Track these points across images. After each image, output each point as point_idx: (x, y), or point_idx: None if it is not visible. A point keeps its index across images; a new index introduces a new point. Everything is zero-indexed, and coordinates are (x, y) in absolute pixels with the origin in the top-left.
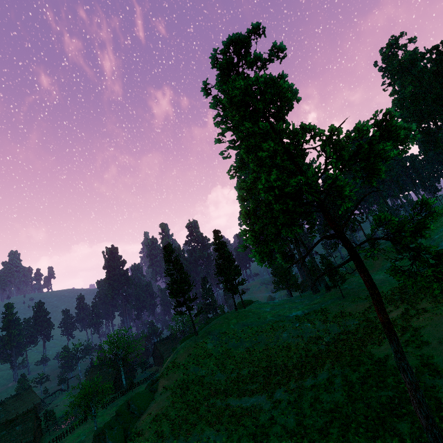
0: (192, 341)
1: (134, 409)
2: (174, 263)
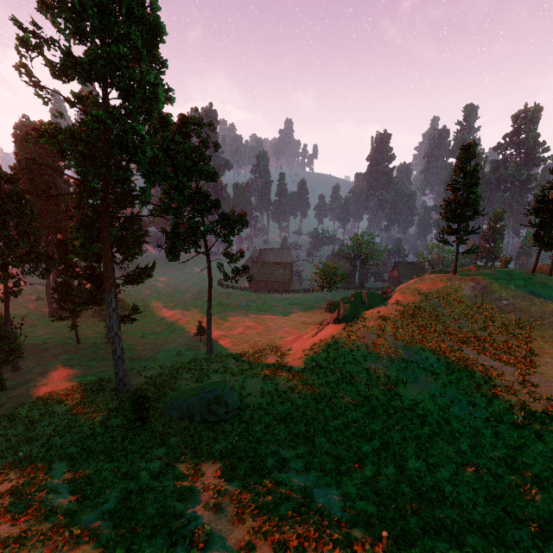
0: (444, 277)
1: (366, 301)
2: (466, 174)
